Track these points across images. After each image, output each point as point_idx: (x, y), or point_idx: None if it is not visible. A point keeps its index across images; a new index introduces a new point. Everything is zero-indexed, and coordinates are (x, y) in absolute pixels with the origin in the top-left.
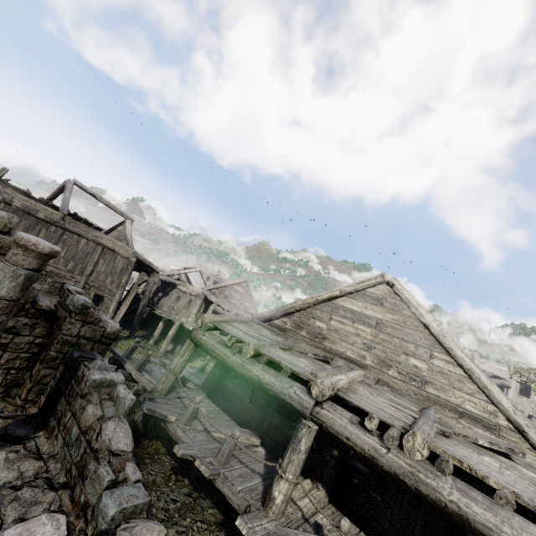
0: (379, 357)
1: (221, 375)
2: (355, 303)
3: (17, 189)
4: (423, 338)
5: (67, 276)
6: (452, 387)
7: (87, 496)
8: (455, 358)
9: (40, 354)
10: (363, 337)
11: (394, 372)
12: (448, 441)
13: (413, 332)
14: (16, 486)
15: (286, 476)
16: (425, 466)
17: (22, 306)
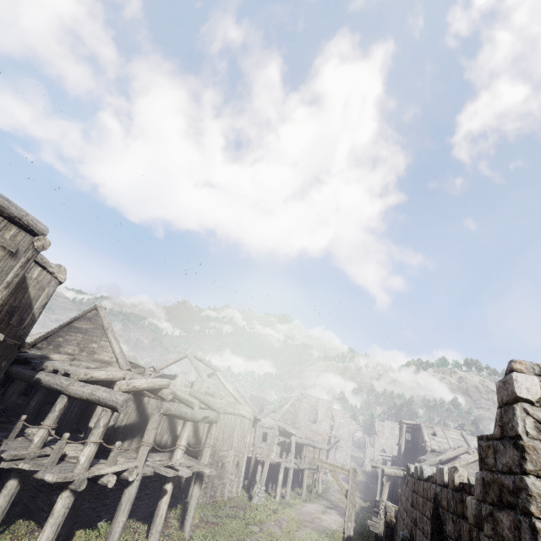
0: None
1: None
2: None
3: (208, 394)
4: None
5: (226, 455)
6: None
7: None
8: None
9: None
10: None
11: None
12: None
13: None
14: None
15: None
16: None
17: None
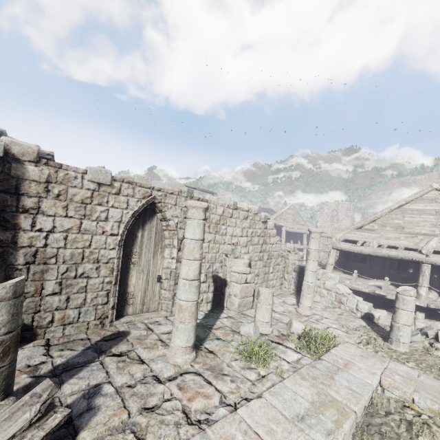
0: None
1: (345, 261)
2: (417, 205)
3: None
4: None
5: None
6: None
7: (350, 306)
8: None
9: (284, 271)
10: (429, 221)
11: None
12: None
13: None
14: (325, 308)
15: (424, 285)
16: None
17: (278, 254)
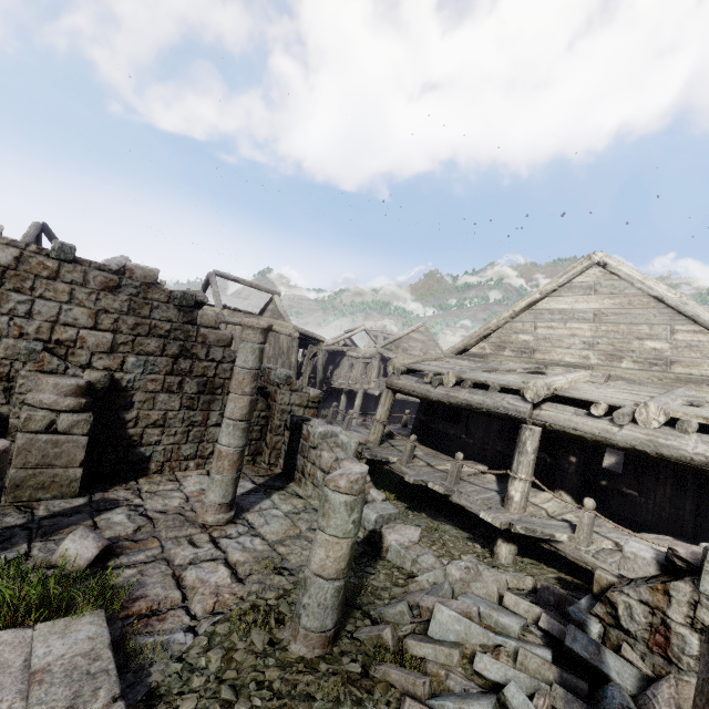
0: (606, 352)
1: (427, 420)
2: (562, 301)
3: None
4: (658, 315)
5: None
6: (707, 359)
7: None
8: (704, 325)
9: (267, 426)
10: (581, 336)
11: (628, 363)
12: (697, 409)
13: (643, 312)
14: (296, 512)
15: (519, 476)
16: (663, 431)
17: None
